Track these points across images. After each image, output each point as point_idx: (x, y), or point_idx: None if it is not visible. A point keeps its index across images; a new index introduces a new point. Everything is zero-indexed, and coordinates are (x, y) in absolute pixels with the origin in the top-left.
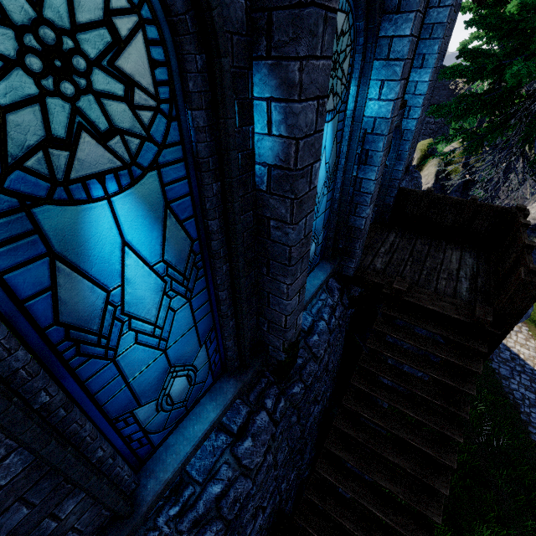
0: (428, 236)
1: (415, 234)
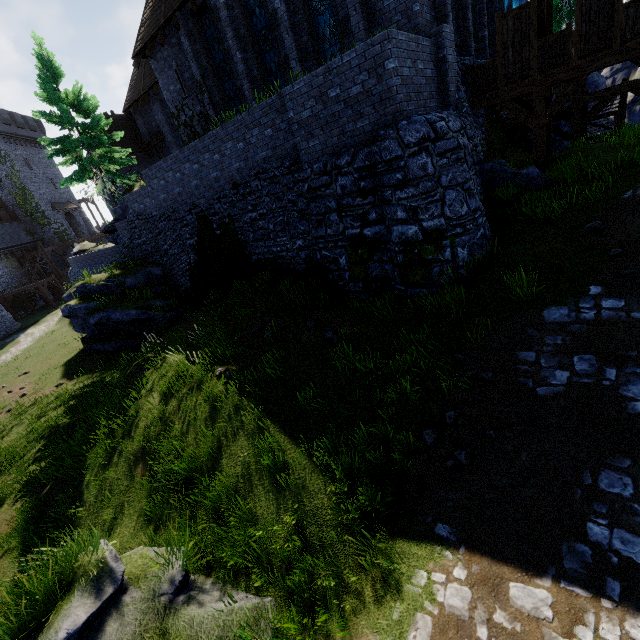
0: None
1: None
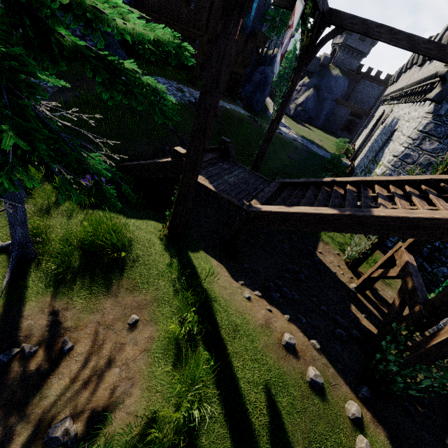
0: None
1: None
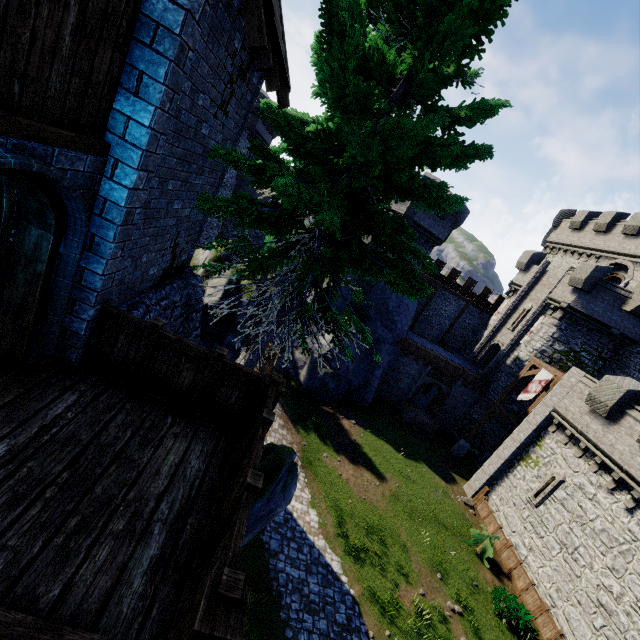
0: (148, 403)
1: (124, 399)
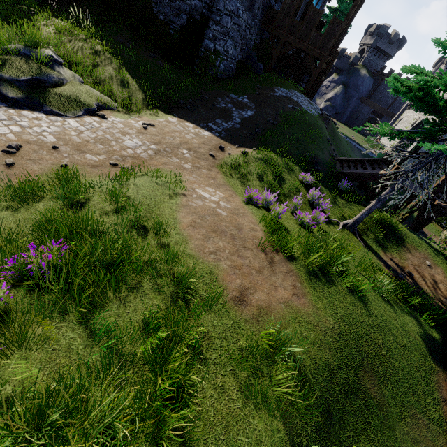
0: None
1: None
